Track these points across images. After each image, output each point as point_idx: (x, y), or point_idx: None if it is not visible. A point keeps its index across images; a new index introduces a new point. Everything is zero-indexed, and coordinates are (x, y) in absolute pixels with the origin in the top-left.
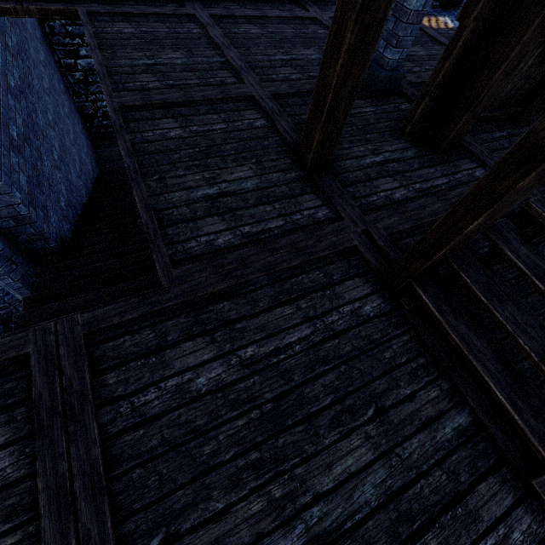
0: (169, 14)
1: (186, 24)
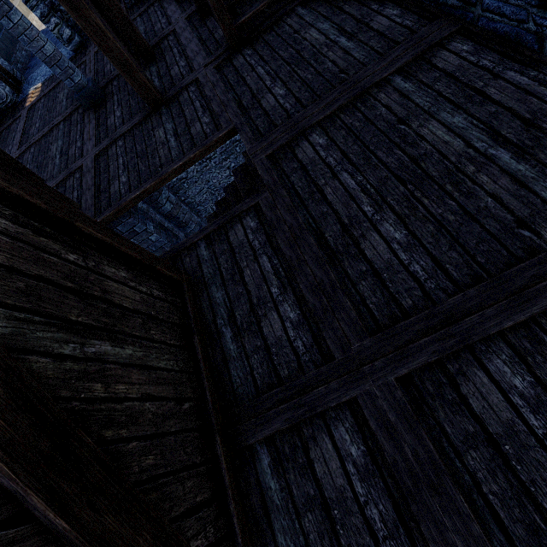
0: None
1: None
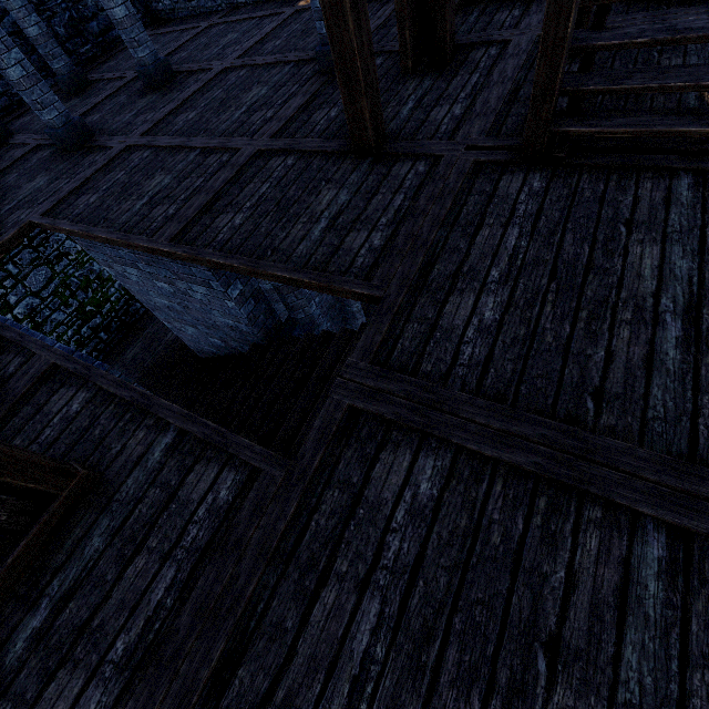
0: (107, 163)
1: (131, 157)
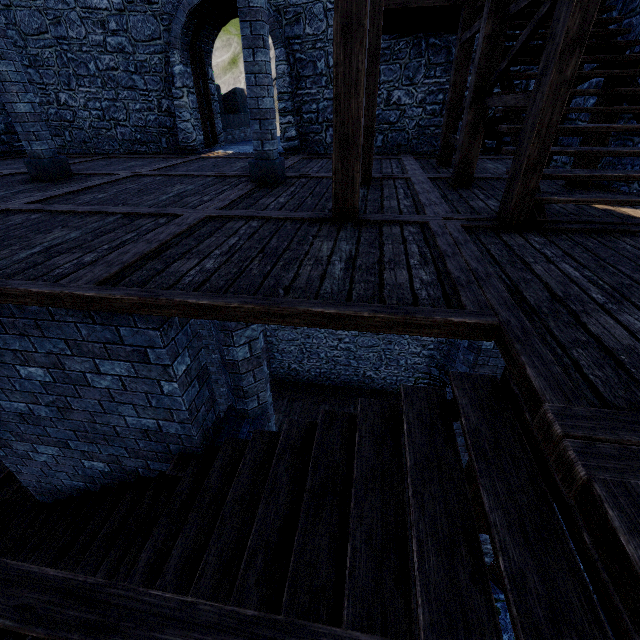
0: None
1: (8, 218)
